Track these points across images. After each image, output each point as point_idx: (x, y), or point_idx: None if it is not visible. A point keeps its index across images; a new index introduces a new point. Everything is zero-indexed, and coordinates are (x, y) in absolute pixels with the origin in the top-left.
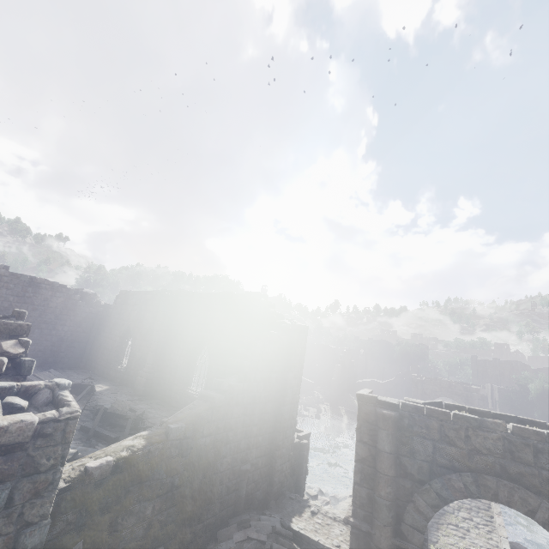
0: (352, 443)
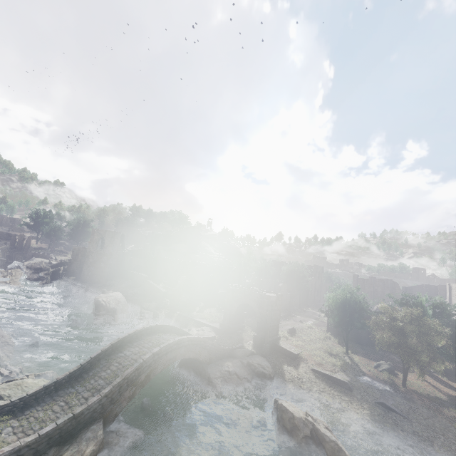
0: None
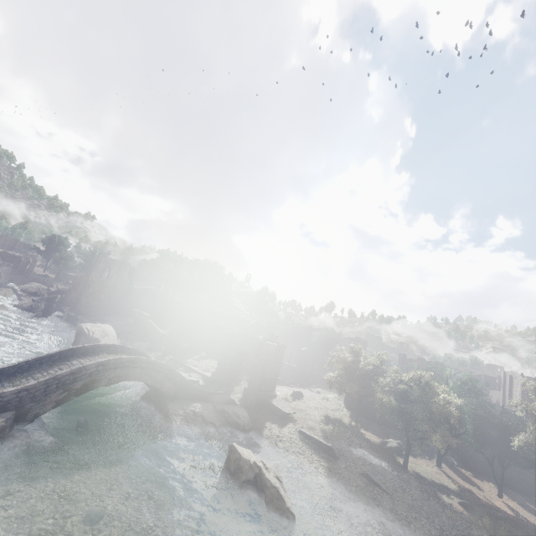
0: None
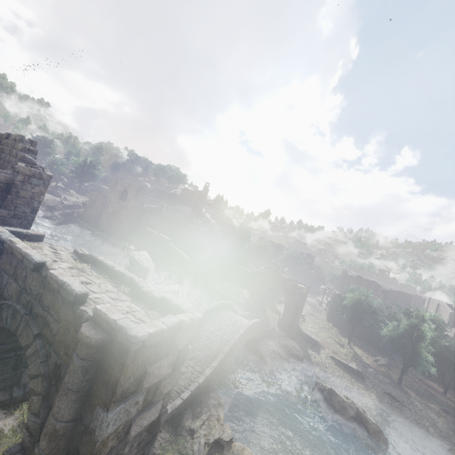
0: (190, 306)
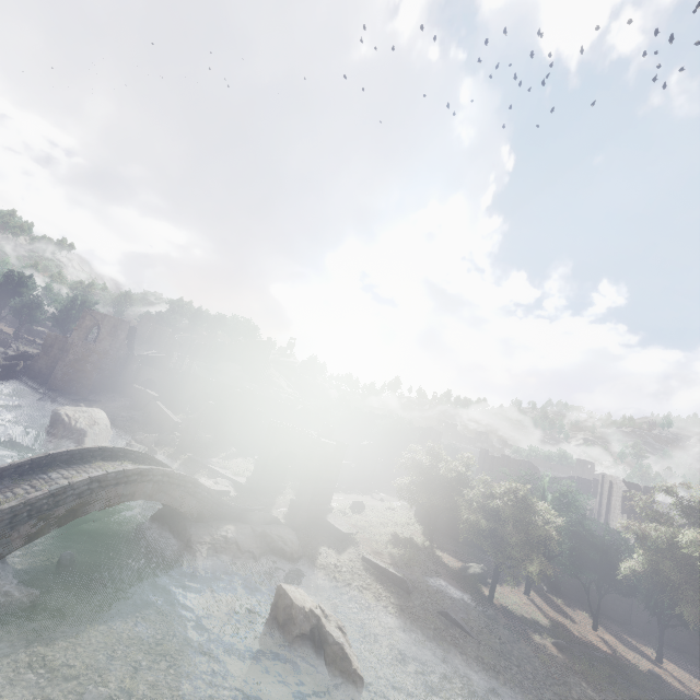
0: None
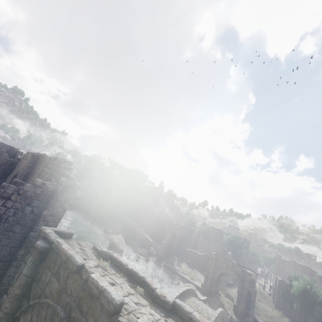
0: None
